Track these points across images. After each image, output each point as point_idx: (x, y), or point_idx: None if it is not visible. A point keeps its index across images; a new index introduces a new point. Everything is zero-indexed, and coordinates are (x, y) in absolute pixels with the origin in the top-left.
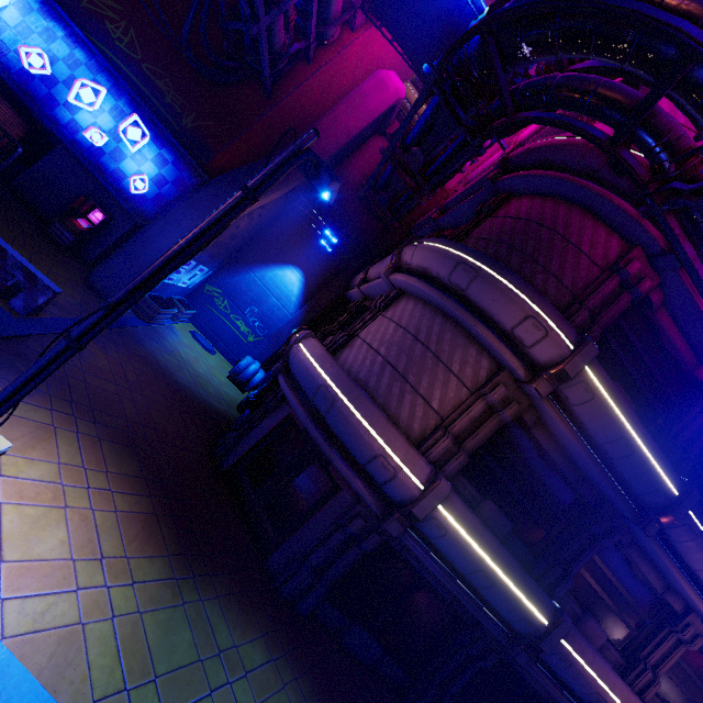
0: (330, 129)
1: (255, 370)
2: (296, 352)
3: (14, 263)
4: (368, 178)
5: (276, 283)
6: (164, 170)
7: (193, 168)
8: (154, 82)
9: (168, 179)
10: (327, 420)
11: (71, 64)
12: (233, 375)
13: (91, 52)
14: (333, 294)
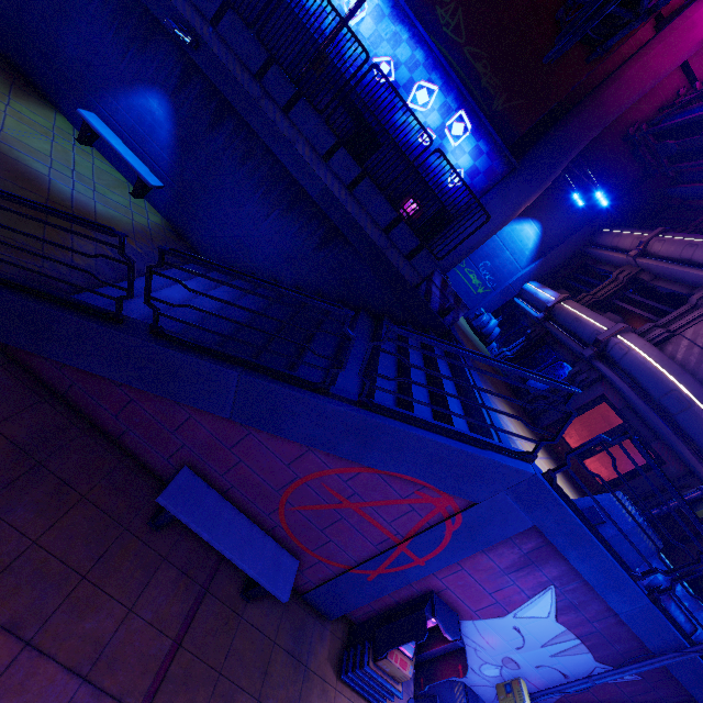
0: (635, 78)
1: (495, 325)
2: (625, 349)
3: (450, 291)
4: (652, 121)
5: (512, 238)
6: (477, 162)
7: (505, 157)
8: (472, 66)
9: (480, 170)
10: (677, 418)
11: (411, 66)
12: (477, 328)
13: (429, 50)
14: (571, 249)
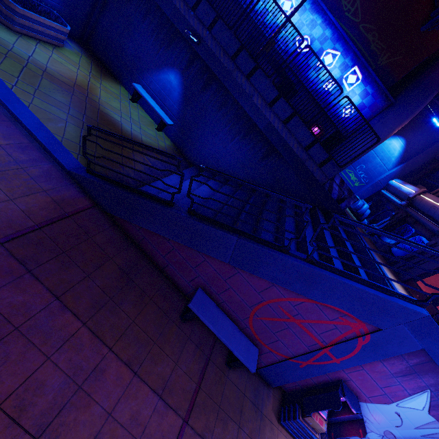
0: None
1: (367, 208)
2: None
3: (345, 187)
4: None
5: (382, 149)
6: (364, 100)
7: (385, 96)
8: (365, 36)
9: (366, 105)
10: None
11: (322, 40)
12: (354, 210)
13: (335, 29)
14: (428, 157)
